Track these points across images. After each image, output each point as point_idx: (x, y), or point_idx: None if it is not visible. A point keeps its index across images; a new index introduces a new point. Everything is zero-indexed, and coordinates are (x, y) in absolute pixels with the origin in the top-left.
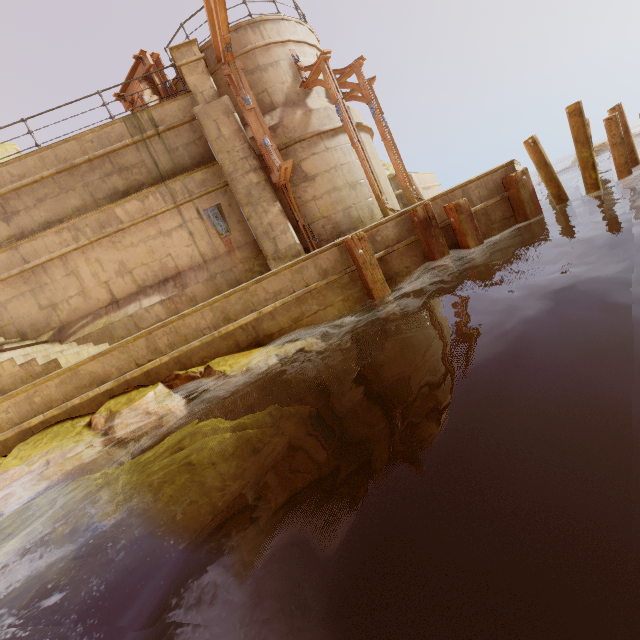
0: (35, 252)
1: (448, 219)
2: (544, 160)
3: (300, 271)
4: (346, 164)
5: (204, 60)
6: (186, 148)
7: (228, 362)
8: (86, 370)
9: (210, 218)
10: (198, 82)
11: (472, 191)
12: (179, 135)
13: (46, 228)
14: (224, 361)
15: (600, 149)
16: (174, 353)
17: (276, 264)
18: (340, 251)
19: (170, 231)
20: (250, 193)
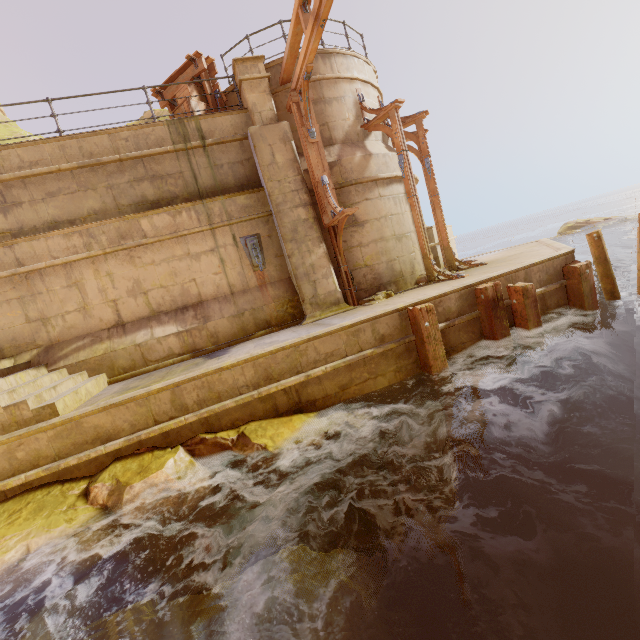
0: (34, 254)
1: (508, 299)
2: (605, 256)
3: (356, 334)
4: (396, 215)
5: (268, 79)
6: (232, 167)
7: (267, 432)
8: (91, 423)
9: (246, 247)
10: (258, 101)
11: (534, 274)
12: (226, 152)
13: (52, 227)
14: (262, 430)
15: (585, 225)
16: (203, 413)
17: (312, 310)
18: (400, 317)
19: (199, 254)
20: (296, 229)
